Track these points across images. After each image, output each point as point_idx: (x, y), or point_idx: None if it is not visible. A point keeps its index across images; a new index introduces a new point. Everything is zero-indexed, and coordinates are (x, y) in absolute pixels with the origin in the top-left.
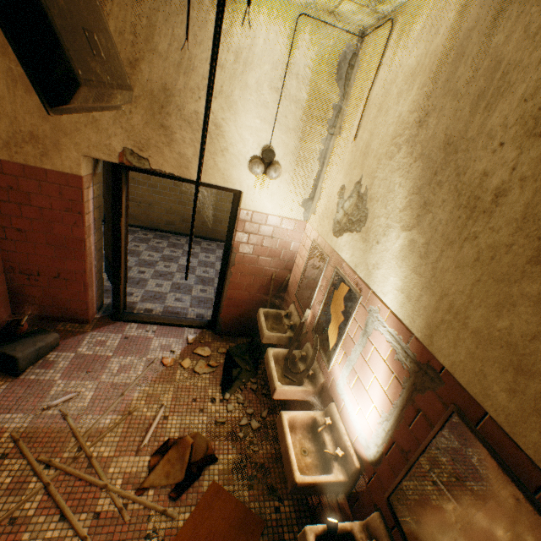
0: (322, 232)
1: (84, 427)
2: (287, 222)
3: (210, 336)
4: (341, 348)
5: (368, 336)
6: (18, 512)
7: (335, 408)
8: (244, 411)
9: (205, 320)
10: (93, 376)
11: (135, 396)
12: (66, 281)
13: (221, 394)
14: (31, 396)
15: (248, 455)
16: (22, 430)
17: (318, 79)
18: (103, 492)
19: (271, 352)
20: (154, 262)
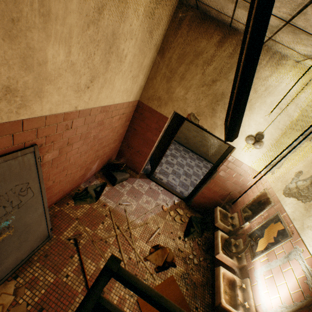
0: (274, 187)
1: (130, 219)
2: (252, 171)
3: (184, 205)
4: (265, 255)
5: (289, 260)
6: (107, 239)
7: (249, 282)
8: (191, 251)
9: (184, 196)
10: (136, 199)
11: (149, 217)
12: (140, 154)
13: (183, 236)
14: (116, 196)
15: (189, 273)
16: (112, 208)
17: (309, 109)
18: (133, 250)
19: (220, 233)
20: (167, 155)
